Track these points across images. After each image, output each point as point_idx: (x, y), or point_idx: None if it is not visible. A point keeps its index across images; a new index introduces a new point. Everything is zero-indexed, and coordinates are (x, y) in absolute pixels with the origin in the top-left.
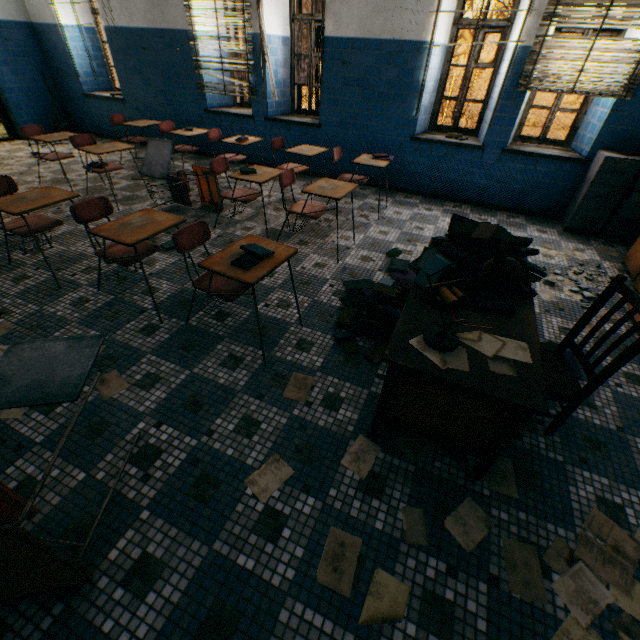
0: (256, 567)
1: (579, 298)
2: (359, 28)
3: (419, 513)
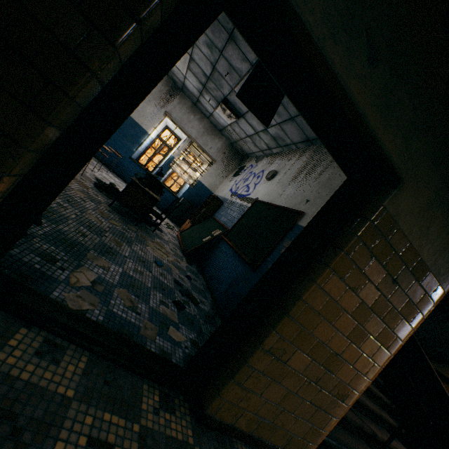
0: (81, 202)
1: (167, 226)
2: None
3: (122, 221)
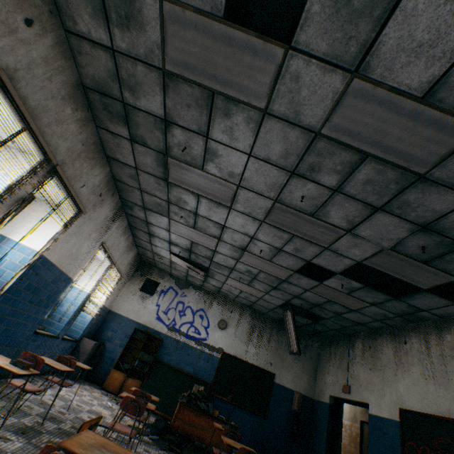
0: None
1: None
2: (59, 259)
3: None
